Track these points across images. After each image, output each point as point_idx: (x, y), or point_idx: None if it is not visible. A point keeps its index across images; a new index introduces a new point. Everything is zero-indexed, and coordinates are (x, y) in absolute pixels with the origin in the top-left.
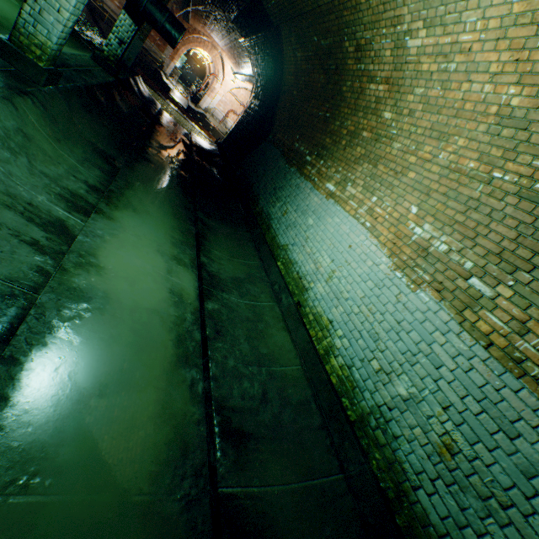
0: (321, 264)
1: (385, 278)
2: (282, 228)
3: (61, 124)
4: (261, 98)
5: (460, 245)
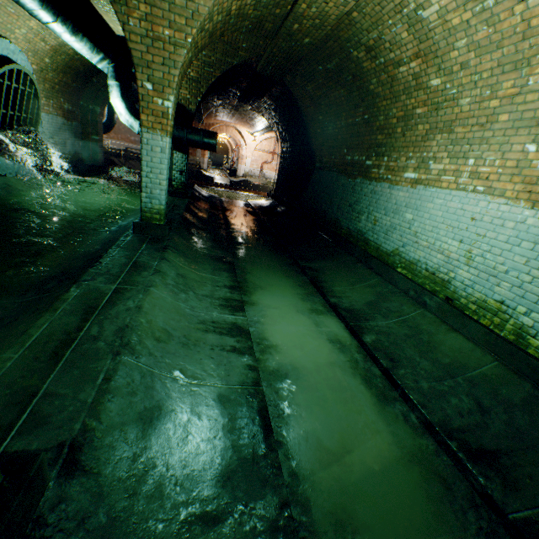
0: (448, 251)
1: None
2: (381, 236)
3: (188, 254)
4: (289, 139)
5: None
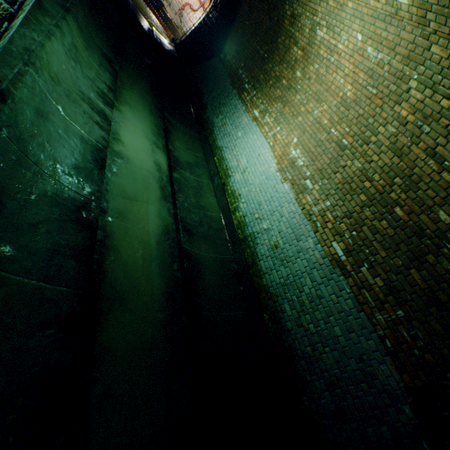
0: (241, 163)
1: (271, 175)
2: (221, 135)
3: (85, 33)
4: (219, 11)
5: (308, 163)
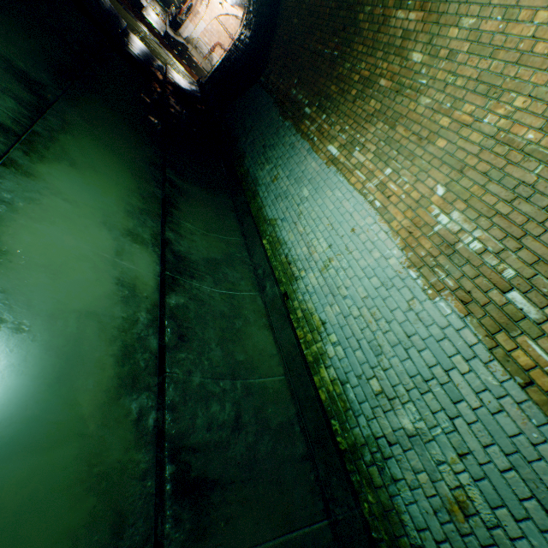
0: (315, 249)
1: (395, 276)
2: (271, 198)
3: None
4: (253, 27)
5: (499, 245)
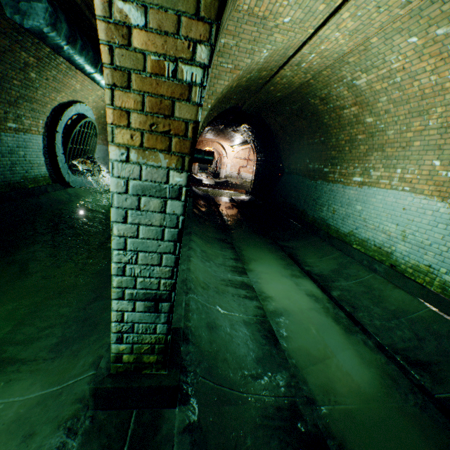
0: (389, 231)
1: None
2: (339, 222)
3: (203, 237)
4: (262, 151)
5: None
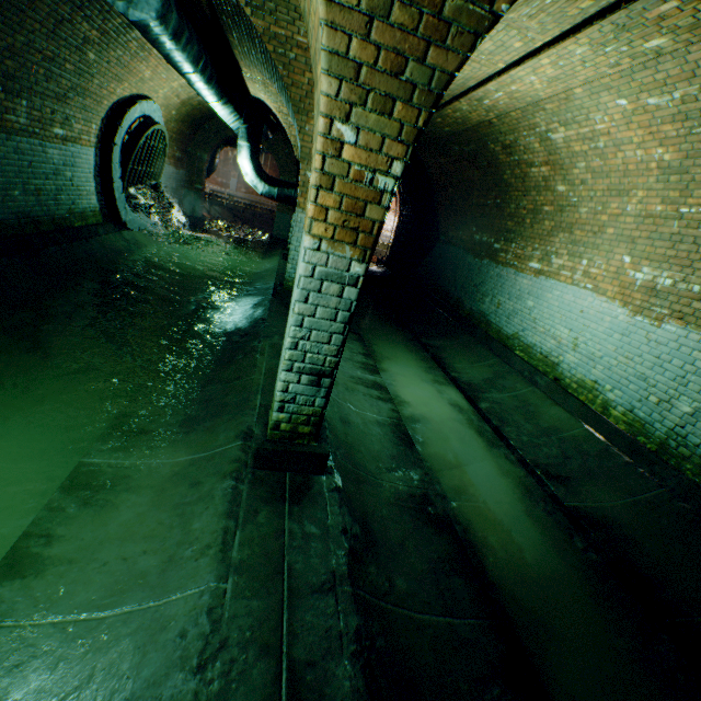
0: (560, 337)
1: (627, 326)
2: (503, 320)
3: None
4: (411, 203)
5: (681, 275)
